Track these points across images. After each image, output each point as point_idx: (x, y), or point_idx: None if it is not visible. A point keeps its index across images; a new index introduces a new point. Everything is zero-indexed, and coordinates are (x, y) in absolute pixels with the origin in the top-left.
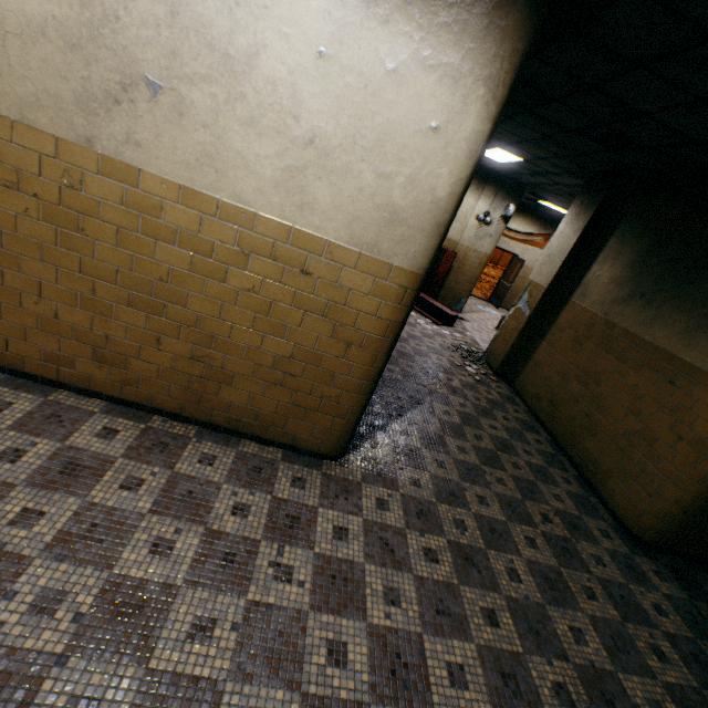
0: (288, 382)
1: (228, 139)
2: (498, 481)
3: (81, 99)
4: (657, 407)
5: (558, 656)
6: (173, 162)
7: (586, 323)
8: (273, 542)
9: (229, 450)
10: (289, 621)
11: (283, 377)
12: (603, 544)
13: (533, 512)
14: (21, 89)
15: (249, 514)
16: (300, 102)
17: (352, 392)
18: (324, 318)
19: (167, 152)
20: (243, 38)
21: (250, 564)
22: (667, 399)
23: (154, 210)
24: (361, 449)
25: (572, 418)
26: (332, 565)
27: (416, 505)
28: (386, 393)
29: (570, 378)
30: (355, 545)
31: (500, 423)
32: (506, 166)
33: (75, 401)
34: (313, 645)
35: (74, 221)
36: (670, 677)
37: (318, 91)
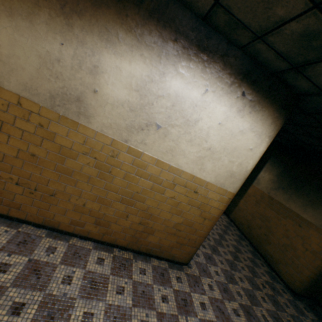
0: (177, 233)
1: (180, 145)
2: (242, 268)
3: (128, 127)
4: (295, 235)
5: None
6: (157, 151)
7: (260, 195)
8: (182, 315)
9: (148, 265)
10: None
11: (176, 231)
12: (284, 296)
13: (258, 283)
14: (105, 121)
15: (168, 301)
16: (209, 136)
17: (201, 237)
18: (198, 208)
19: (156, 147)
20: (195, 115)
21: None
22: (299, 232)
23: (143, 166)
24: (193, 257)
25: (259, 235)
26: None
27: (221, 285)
28: None
29: (256, 217)
30: (210, 312)
31: (231, 237)
32: None
33: (80, 243)
34: None
35: (108, 168)
36: None
37: (215, 134)
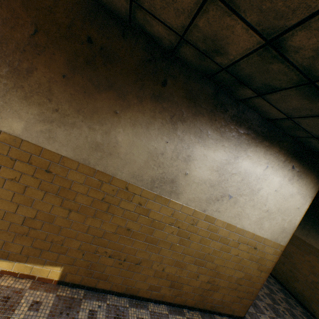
0: (238, 287)
1: (245, 210)
2: (283, 312)
3: (207, 199)
4: None
5: None
6: (227, 216)
7: None
8: None
9: None
10: None
11: (237, 286)
12: None
13: None
14: (190, 196)
15: None
16: (267, 201)
17: (258, 288)
18: (256, 262)
19: (226, 213)
20: (258, 186)
21: None
22: None
23: (215, 230)
24: None
25: (284, 271)
26: None
27: None
28: None
29: None
30: None
31: None
32: None
33: (157, 308)
34: None
35: (187, 235)
36: None
37: (272, 198)
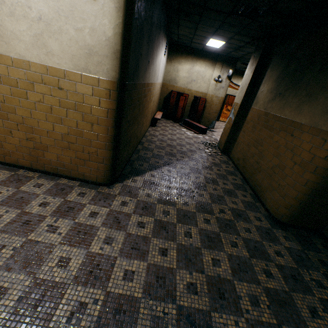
0: (71, 147)
1: (5, 25)
2: (199, 195)
3: None
4: (285, 150)
5: (197, 271)
6: None
7: (257, 116)
8: (54, 217)
9: (52, 182)
10: (44, 248)
11: (69, 145)
12: (254, 223)
13: (215, 209)
14: None
15: (48, 206)
16: None
17: (102, 149)
18: (76, 111)
19: None
20: None
21: (37, 225)
22: (290, 144)
23: None
24: (124, 182)
25: (251, 166)
26: (81, 227)
27: (144, 204)
28: (151, 160)
29: (251, 146)
30: (99, 219)
31: (214, 172)
32: (222, 49)
33: None
34: (52, 258)
35: None
36: (271, 285)
37: None
